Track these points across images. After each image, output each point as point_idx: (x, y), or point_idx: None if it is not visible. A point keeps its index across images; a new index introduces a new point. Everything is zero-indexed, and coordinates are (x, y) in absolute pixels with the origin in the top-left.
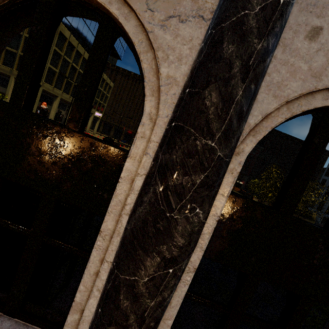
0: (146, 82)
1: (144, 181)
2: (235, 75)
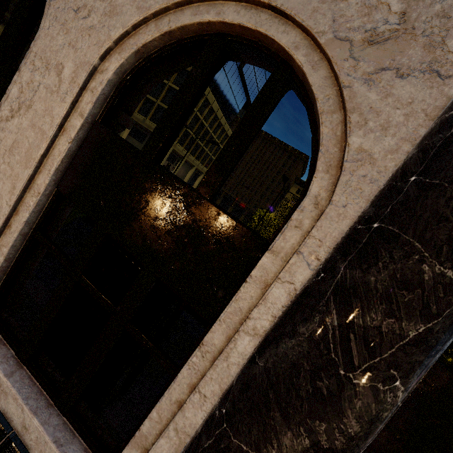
0: (322, 152)
1: (301, 298)
2: None
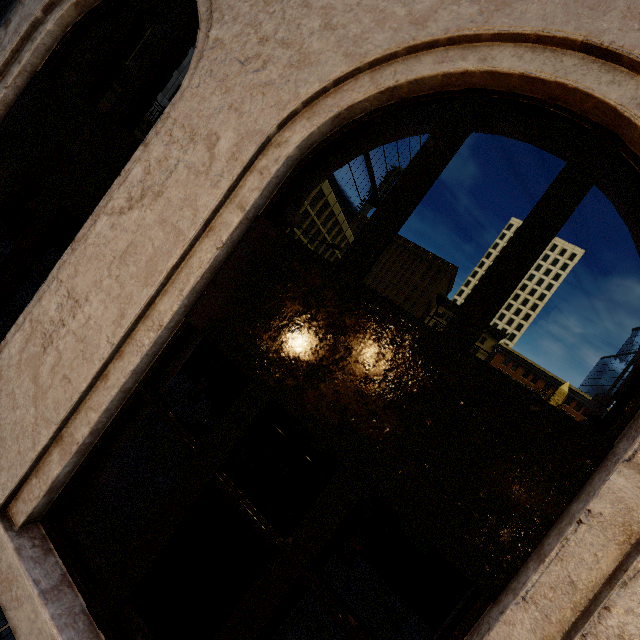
0: None
1: None
2: None
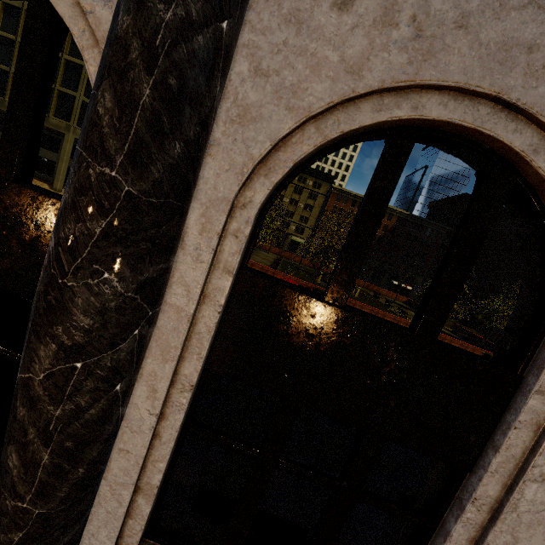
0: None
1: None
2: (134, 64)
